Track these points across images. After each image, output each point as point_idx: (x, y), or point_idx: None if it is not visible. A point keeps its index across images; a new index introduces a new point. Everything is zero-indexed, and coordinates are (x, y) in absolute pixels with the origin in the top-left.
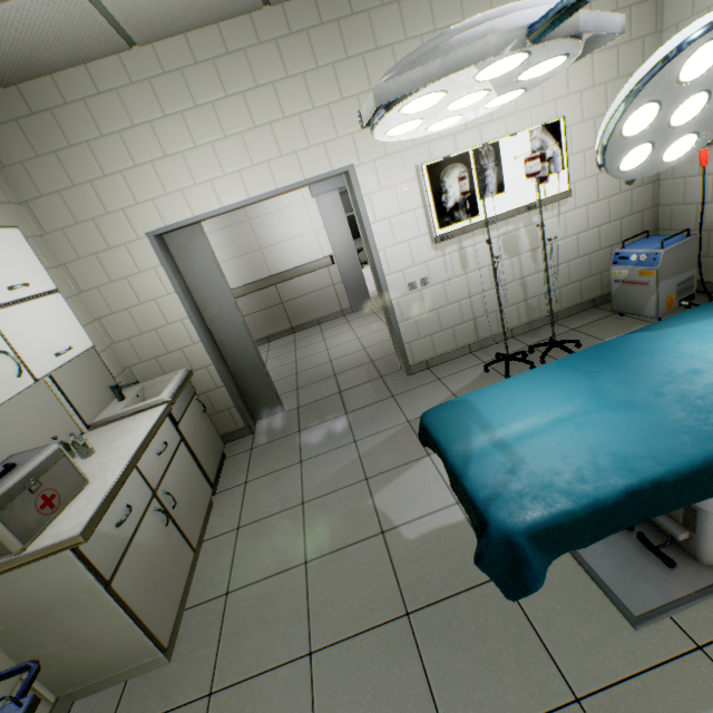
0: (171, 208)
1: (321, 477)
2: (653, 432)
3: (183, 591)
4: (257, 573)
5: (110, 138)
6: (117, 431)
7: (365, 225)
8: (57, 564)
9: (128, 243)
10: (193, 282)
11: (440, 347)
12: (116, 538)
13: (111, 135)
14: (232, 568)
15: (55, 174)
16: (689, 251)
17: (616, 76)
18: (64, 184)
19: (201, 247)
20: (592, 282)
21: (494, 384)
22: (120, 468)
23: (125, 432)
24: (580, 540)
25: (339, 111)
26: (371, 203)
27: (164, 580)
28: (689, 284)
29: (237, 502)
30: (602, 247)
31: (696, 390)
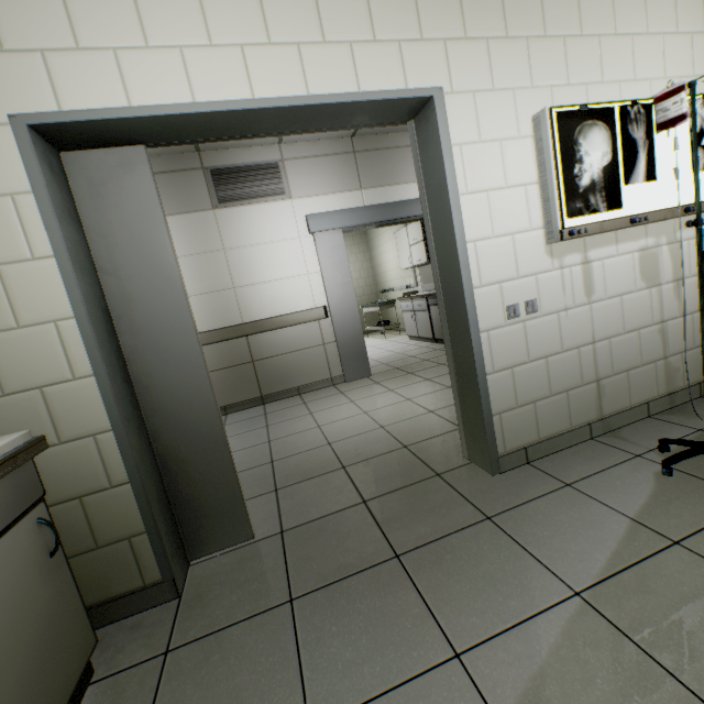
0: (81, 79)
1: None
2: None
3: None
4: None
5: None
6: None
7: (450, 193)
8: None
9: None
10: (106, 255)
11: (546, 424)
12: None
13: None
14: None
15: None
16: None
17: None
18: None
19: (137, 191)
20: None
21: None
22: None
23: None
24: None
25: (428, 0)
26: (462, 159)
27: None
28: None
29: None
30: None
31: None
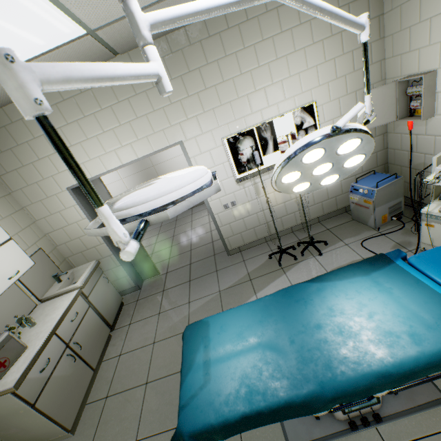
0: None
1: (166, 326)
2: (274, 374)
3: (84, 395)
4: (123, 386)
5: (39, 139)
6: (51, 307)
7: None
8: (5, 399)
9: (57, 193)
10: None
11: (247, 239)
12: (39, 379)
13: (40, 137)
14: (112, 381)
15: (12, 160)
16: (396, 187)
17: (352, 70)
18: (18, 165)
19: (100, 190)
20: (343, 197)
21: (225, 311)
22: (43, 339)
23: (54, 309)
24: (220, 437)
25: (170, 111)
26: (196, 161)
27: (71, 393)
28: (398, 206)
29: (123, 337)
30: (349, 176)
31: (310, 343)
